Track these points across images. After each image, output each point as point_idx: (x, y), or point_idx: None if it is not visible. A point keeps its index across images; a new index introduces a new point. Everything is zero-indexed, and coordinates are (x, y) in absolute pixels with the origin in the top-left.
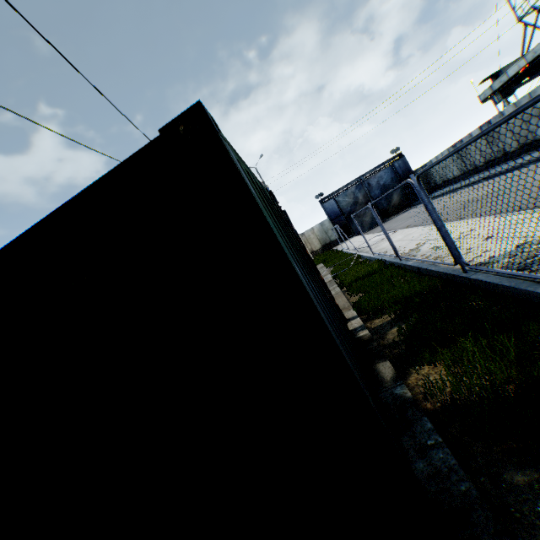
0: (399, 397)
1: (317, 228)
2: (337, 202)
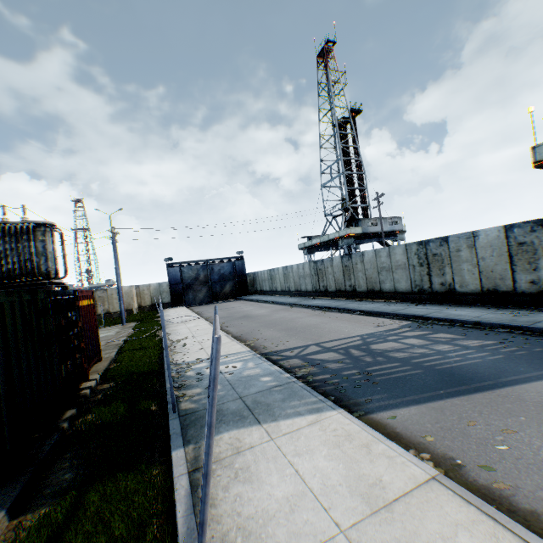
0: (59, 426)
1: (155, 286)
2: (182, 271)
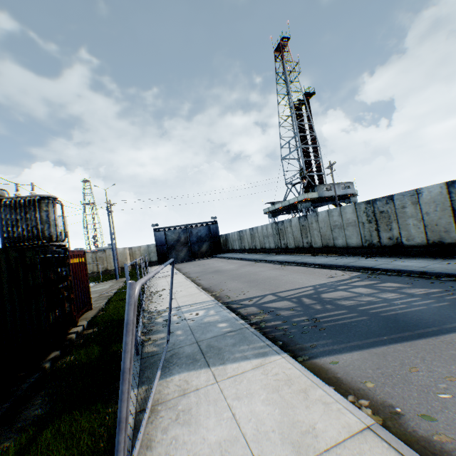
0: (41, 366)
1: (144, 247)
2: (166, 234)
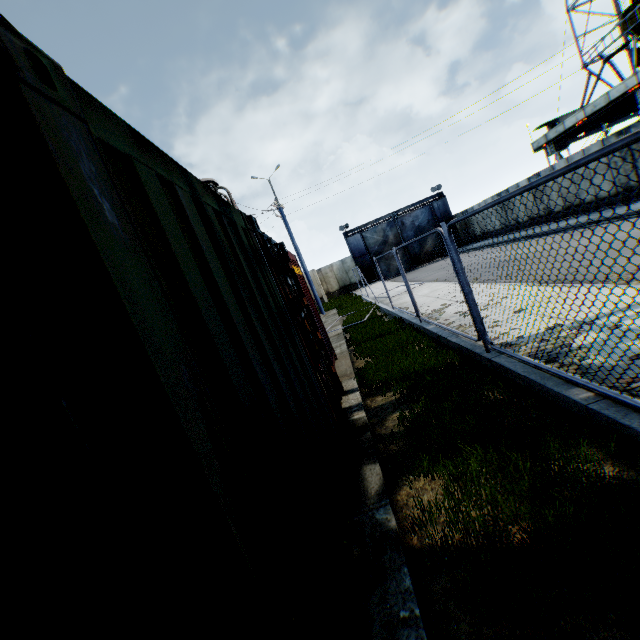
0: (380, 526)
1: (337, 265)
2: (364, 238)
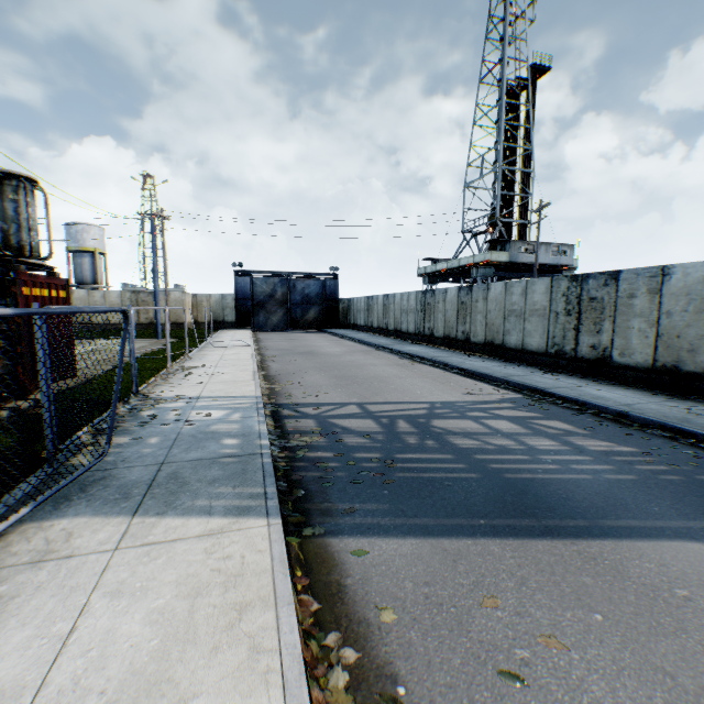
0: None
1: (216, 298)
2: (254, 283)
